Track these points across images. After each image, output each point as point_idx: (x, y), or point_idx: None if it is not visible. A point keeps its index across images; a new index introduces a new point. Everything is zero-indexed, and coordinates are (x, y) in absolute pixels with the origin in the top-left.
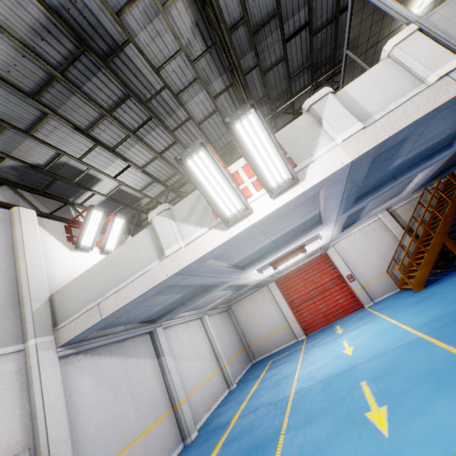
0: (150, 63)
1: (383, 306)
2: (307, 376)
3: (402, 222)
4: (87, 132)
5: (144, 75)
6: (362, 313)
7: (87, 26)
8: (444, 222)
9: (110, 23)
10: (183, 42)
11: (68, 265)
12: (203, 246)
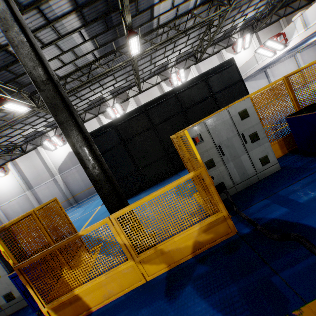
0: None
1: None
2: None
3: None
4: (232, 22)
5: None
6: None
7: None
8: None
9: None
10: None
11: (236, 60)
12: (266, 62)
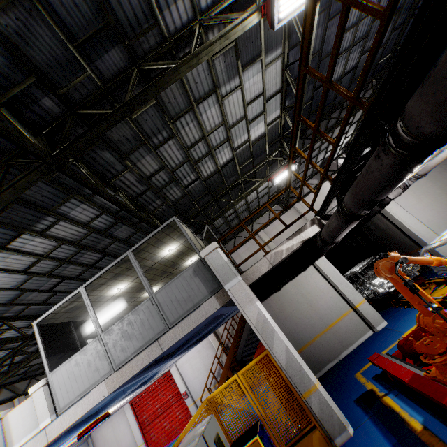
0: None
1: None
2: None
3: (222, 340)
4: None
5: None
6: None
7: None
8: (229, 357)
9: None
10: None
11: None
12: None
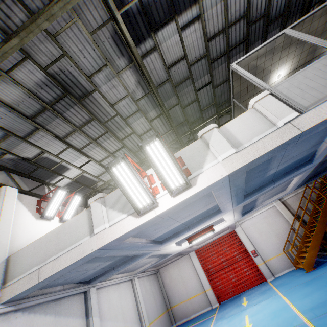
0: (108, 101)
1: (281, 282)
2: None
3: (292, 210)
4: (64, 139)
5: (104, 107)
6: (264, 286)
7: (70, 82)
8: (323, 214)
9: (84, 81)
10: (130, 91)
11: (31, 231)
12: (121, 228)
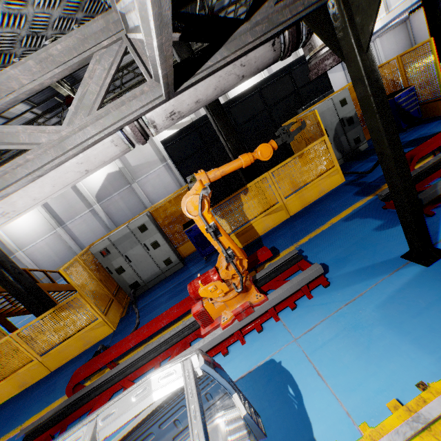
0: None
1: None
2: None
3: None
4: None
5: None
6: None
7: None
8: None
9: None
10: None
11: None
12: None
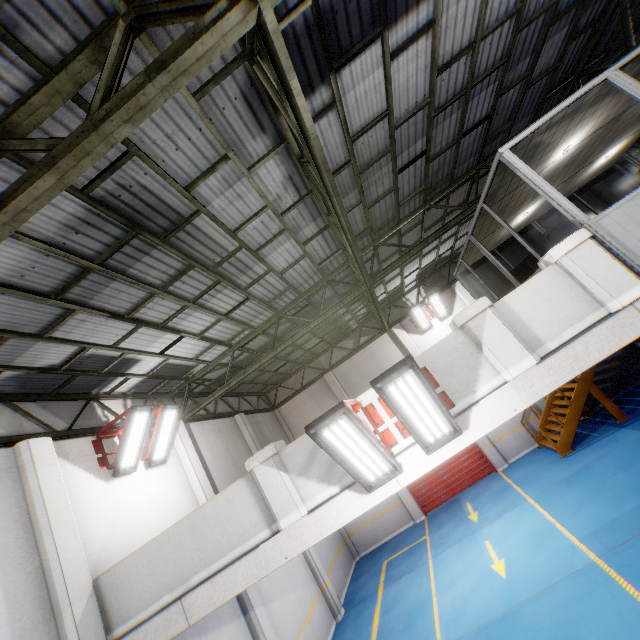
0: (225, 227)
1: (524, 475)
2: (452, 613)
3: None
4: (129, 316)
5: (215, 240)
6: (496, 482)
7: (143, 206)
8: None
9: (175, 197)
10: (270, 197)
11: (107, 509)
12: (336, 515)
